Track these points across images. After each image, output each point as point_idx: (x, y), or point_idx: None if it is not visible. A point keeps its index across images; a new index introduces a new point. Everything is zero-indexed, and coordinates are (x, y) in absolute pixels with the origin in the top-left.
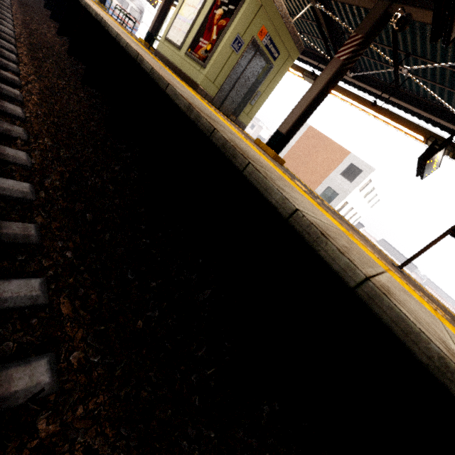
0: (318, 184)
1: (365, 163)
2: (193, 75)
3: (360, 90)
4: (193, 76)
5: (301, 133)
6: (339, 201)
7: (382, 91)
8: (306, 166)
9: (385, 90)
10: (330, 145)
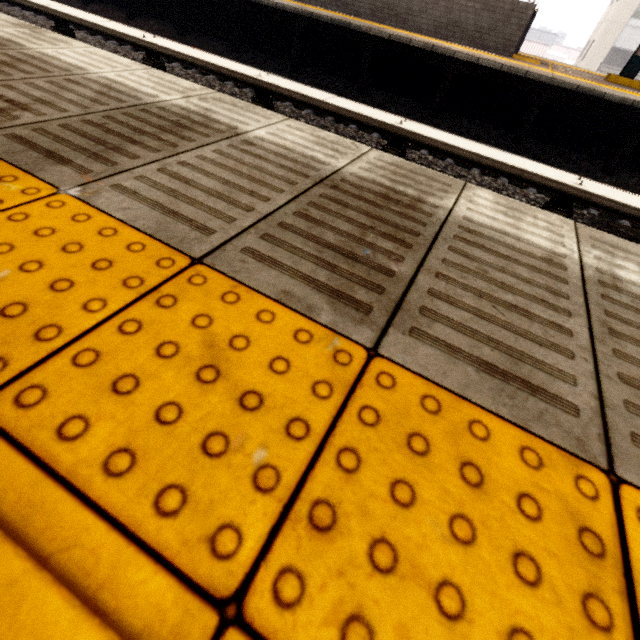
0: None
1: None
2: None
3: None
4: None
5: None
6: None
7: None
8: None
9: None
10: None
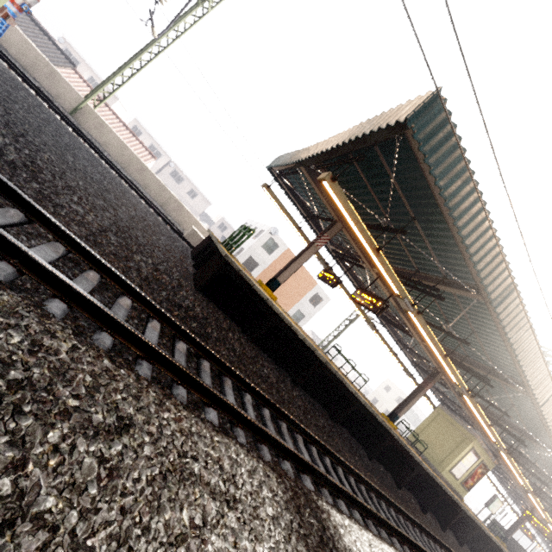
0: (291, 307)
1: (325, 294)
2: (462, 493)
3: (431, 391)
4: (461, 494)
5: (280, 253)
6: (305, 322)
7: (439, 397)
8: (282, 288)
9: (440, 397)
10: (304, 273)
